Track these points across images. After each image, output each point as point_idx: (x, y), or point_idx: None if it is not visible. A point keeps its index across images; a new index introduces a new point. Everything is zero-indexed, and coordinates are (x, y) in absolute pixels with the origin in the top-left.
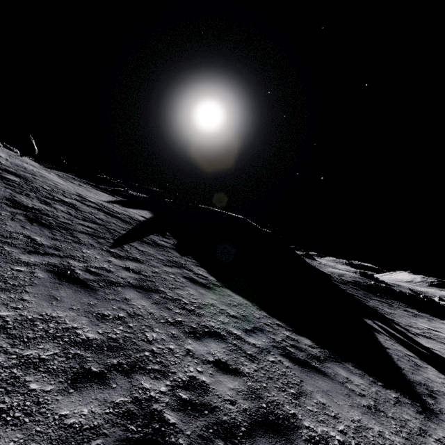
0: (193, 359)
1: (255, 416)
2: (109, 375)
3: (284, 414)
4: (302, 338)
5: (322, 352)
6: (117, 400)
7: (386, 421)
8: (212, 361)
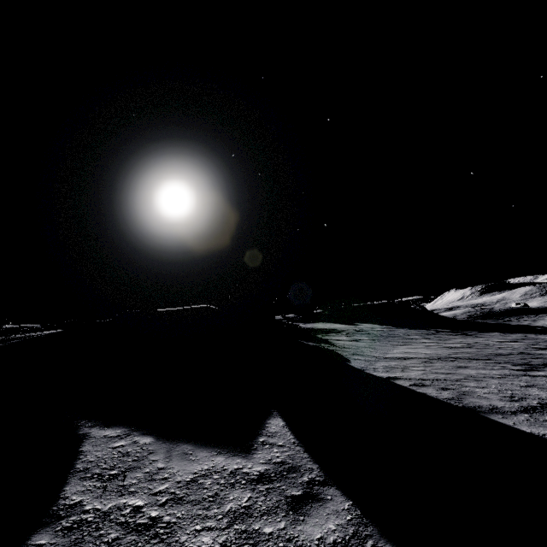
0: None
1: None
2: None
3: None
4: None
5: None
6: None
7: None
8: None
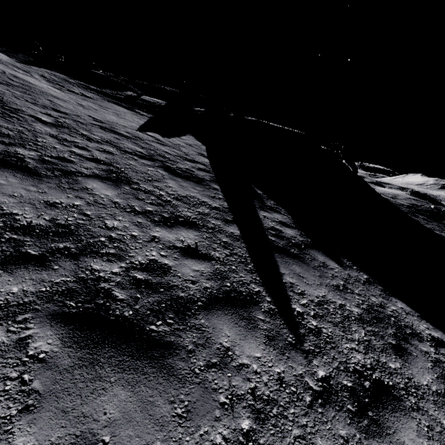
0: None
1: None
2: None
3: None
4: None
5: None
6: None
7: None
8: None
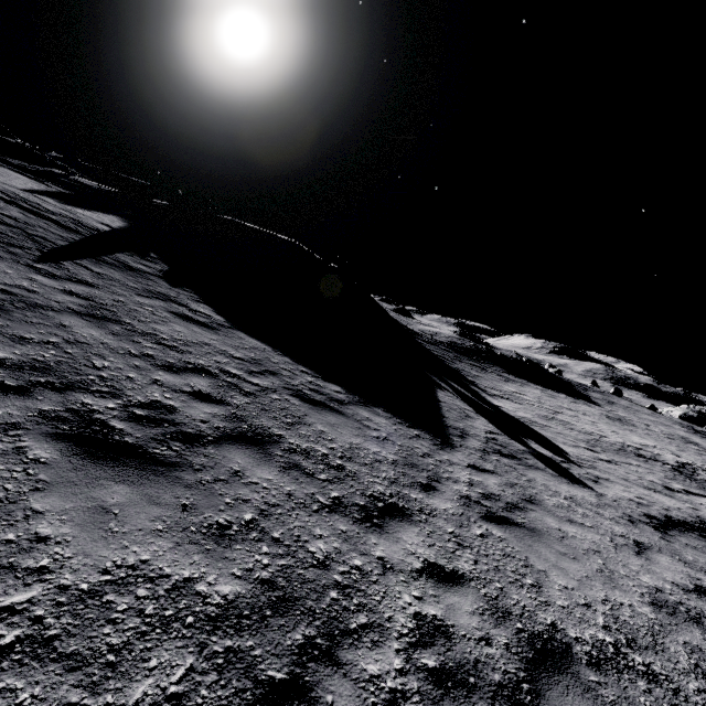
0: (161, 388)
1: (230, 432)
2: (33, 389)
3: (268, 434)
4: (330, 385)
5: (350, 398)
6: (45, 409)
7: (390, 446)
8: (189, 391)
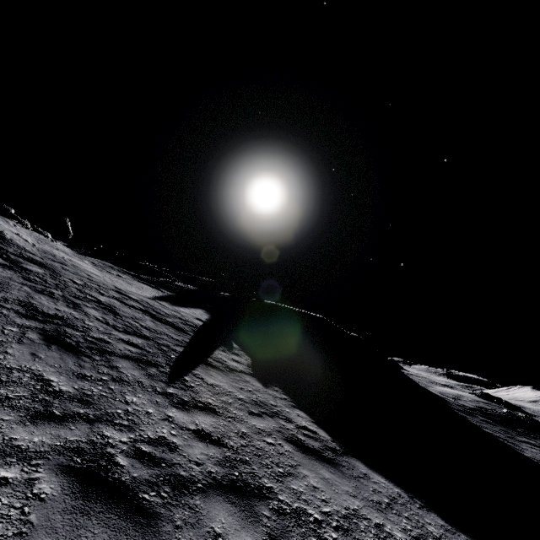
0: None
1: None
2: None
3: None
4: None
5: None
6: None
7: None
8: None
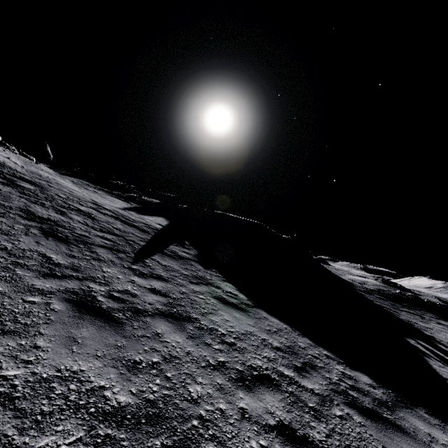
0: (252, 426)
1: None
2: None
3: None
4: (358, 375)
5: (386, 394)
6: None
7: None
8: (274, 425)
